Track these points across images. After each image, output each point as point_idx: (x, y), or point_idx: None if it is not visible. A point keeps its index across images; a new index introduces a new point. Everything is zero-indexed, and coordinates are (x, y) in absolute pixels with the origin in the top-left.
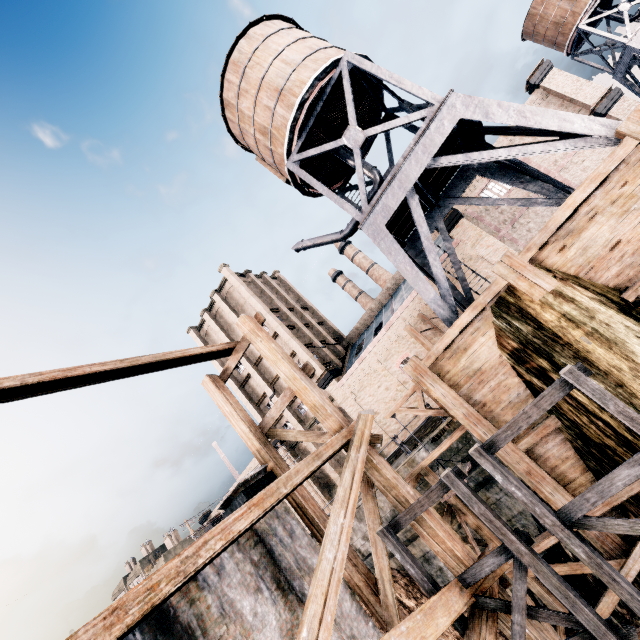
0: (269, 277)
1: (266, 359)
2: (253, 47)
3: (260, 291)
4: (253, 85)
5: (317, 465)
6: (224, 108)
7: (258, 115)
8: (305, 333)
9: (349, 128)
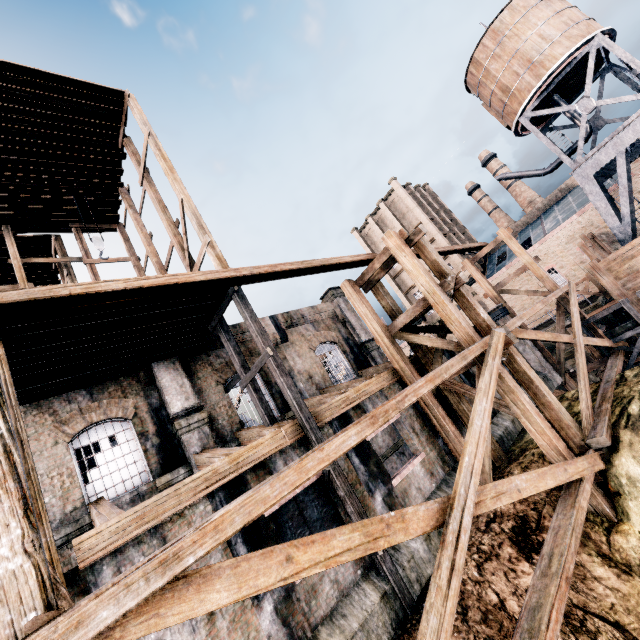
0: (422, 189)
1: (514, 252)
2: (514, 19)
3: (418, 202)
4: (507, 53)
5: (562, 293)
6: (469, 64)
7: (504, 77)
8: (455, 241)
9: (583, 98)
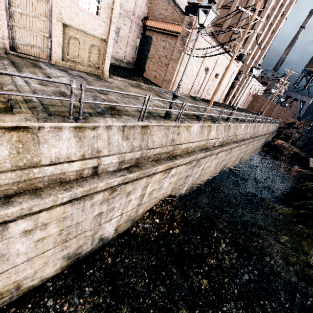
0: None
1: None
2: None
3: None
4: None
5: None
6: None
7: None
8: None
9: None
